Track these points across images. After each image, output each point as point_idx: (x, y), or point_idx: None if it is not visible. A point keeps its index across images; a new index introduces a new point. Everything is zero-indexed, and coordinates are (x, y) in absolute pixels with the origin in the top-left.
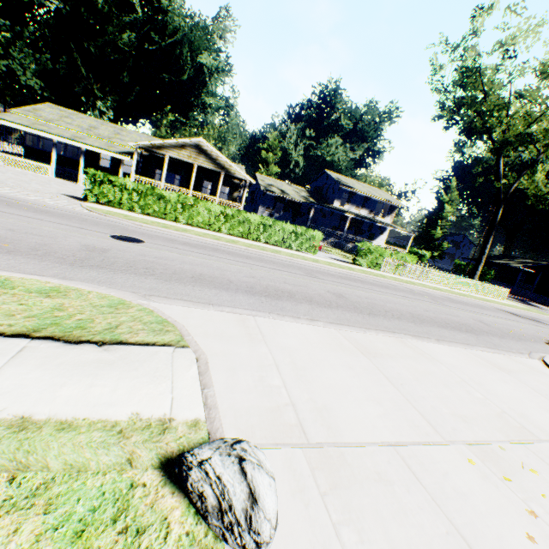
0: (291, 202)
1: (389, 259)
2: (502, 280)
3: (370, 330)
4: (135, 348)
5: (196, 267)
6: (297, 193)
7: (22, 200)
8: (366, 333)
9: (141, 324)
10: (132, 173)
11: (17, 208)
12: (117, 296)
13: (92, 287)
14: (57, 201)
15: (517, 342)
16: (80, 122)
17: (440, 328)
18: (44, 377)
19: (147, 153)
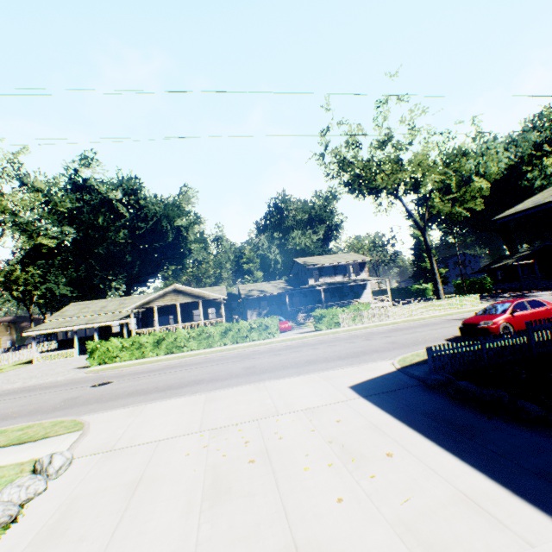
0: (272, 297)
1: (343, 315)
2: (513, 280)
3: (239, 386)
4: (52, 438)
5: (138, 386)
6: (275, 287)
7: (41, 384)
8: (232, 388)
9: (64, 428)
10: (133, 329)
11: (35, 390)
12: (62, 419)
13: (50, 419)
14: (67, 375)
15: (402, 349)
16: (94, 307)
17: (322, 363)
18: (2, 456)
19: (145, 309)
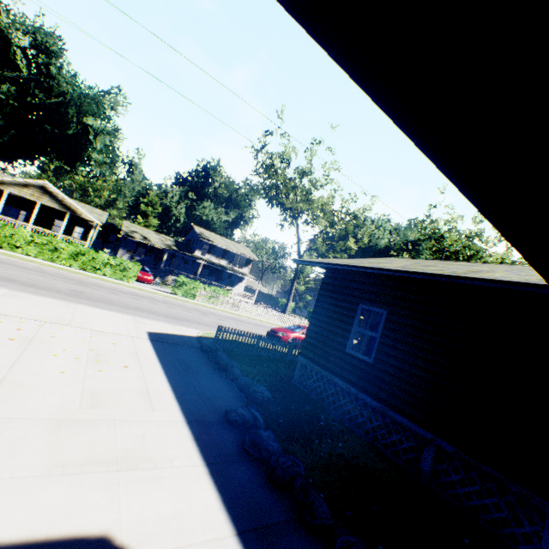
0: (153, 248)
1: (203, 291)
2: None
3: (52, 298)
4: None
5: None
6: (162, 241)
7: None
8: (43, 297)
9: None
10: None
11: None
12: None
13: None
14: None
15: None
16: None
17: (148, 313)
18: None
19: None
